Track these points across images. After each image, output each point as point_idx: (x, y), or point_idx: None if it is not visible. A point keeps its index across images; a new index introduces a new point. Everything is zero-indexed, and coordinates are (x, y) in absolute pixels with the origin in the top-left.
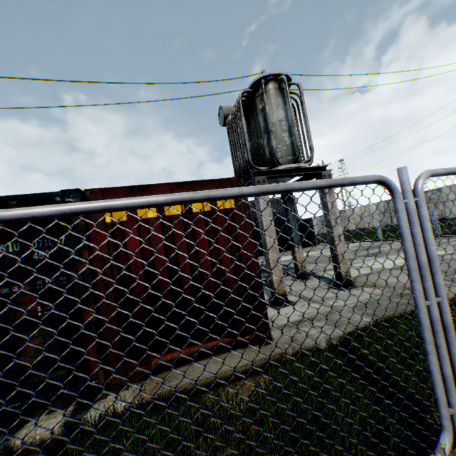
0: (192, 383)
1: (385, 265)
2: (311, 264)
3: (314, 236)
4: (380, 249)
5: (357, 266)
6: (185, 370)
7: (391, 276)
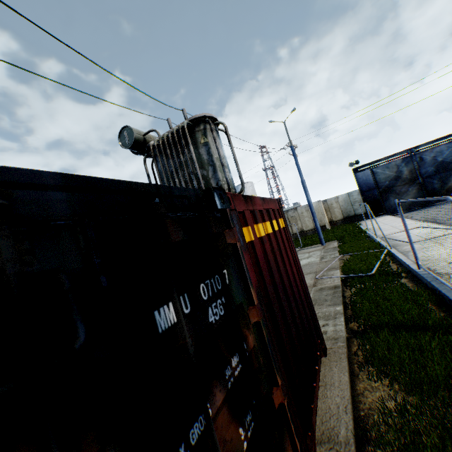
0: (352, 417)
1: None
2: None
3: None
4: None
5: None
6: (322, 415)
7: None
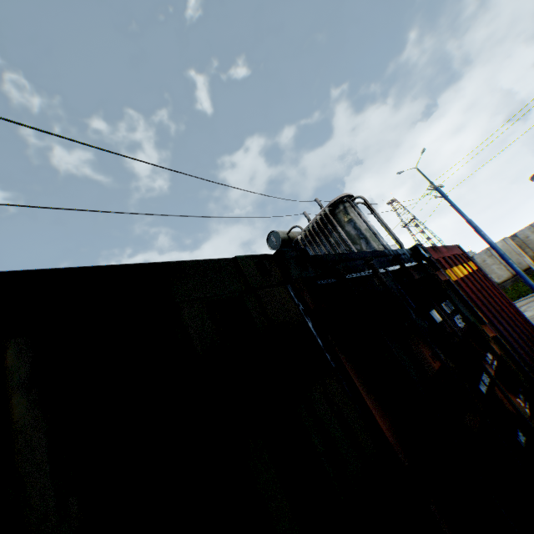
0: None
1: None
2: None
3: None
4: None
5: None
6: None
7: None
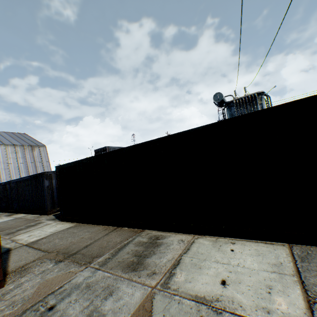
0: None
1: None
2: None
3: None
4: None
5: None
6: None
7: None
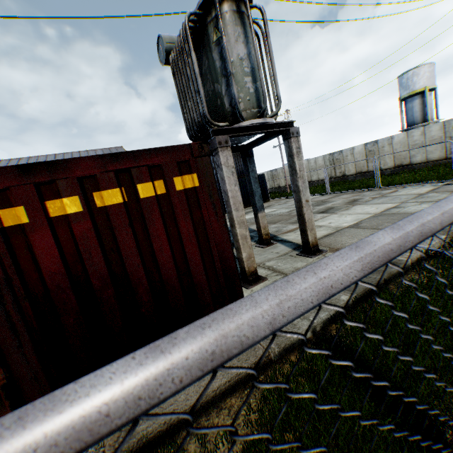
0: (166, 422)
1: (341, 223)
2: (270, 225)
3: (267, 192)
4: (331, 203)
5: (315, 225)
6: None
7: (352, 237)
